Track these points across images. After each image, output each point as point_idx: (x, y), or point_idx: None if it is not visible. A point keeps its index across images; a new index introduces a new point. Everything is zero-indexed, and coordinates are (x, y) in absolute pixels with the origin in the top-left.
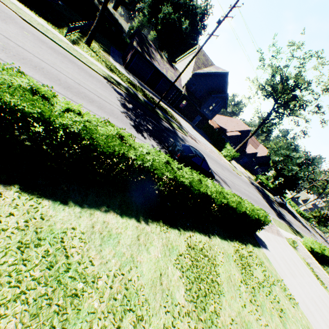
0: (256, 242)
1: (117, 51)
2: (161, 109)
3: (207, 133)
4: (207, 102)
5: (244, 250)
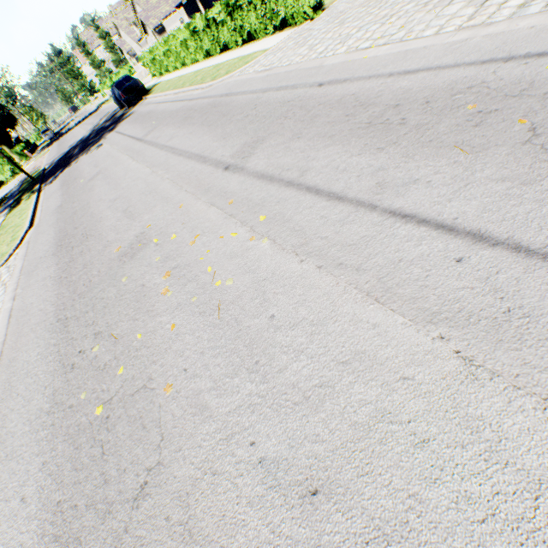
0: None
1: None
2: None
3: None
4: None
5: None
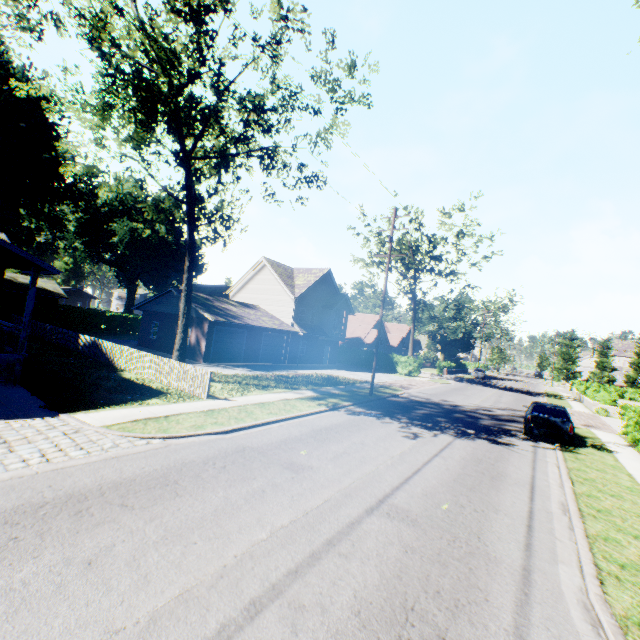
0: None
1: (109, 340)
2: (336, 382)
3: (346, 361)
4: (330, 321)
5: None
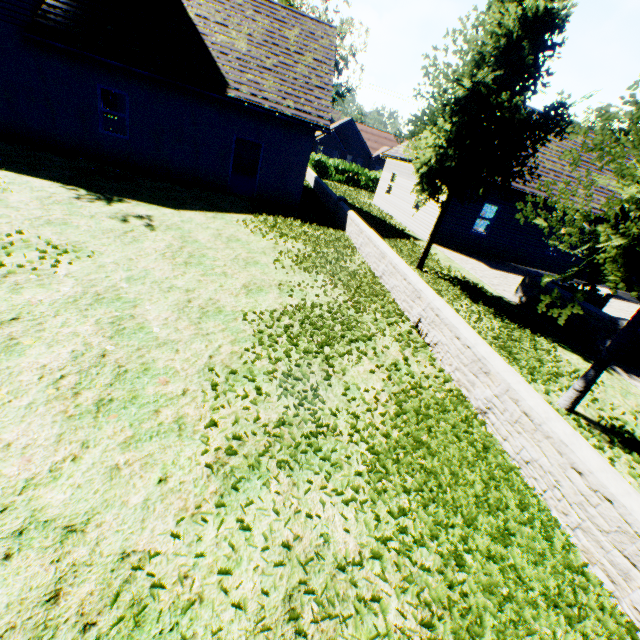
0: None
1: None
2: None
3: None
4: None
5: None
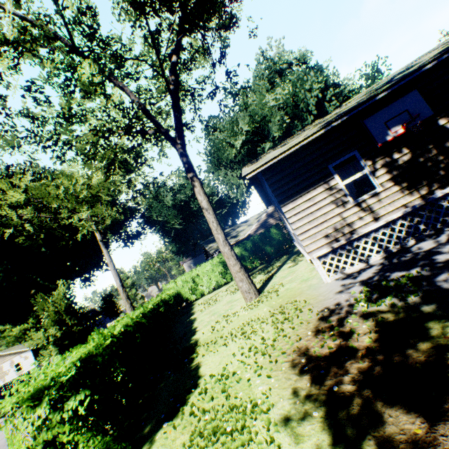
0: None
1: None
2: None
3: None
4: None
5: None
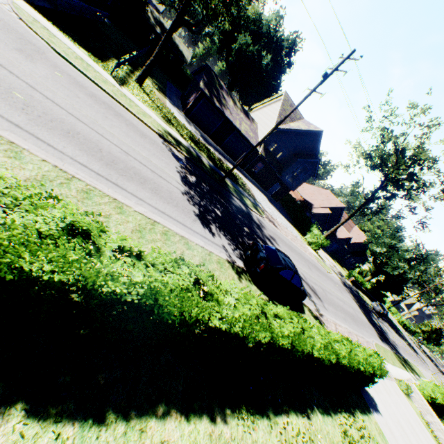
0: (365, 403)
1: (175, 87)
2: (230, 176)
3: (286, 208)
4: (291, 167)
5: (353, 427)
